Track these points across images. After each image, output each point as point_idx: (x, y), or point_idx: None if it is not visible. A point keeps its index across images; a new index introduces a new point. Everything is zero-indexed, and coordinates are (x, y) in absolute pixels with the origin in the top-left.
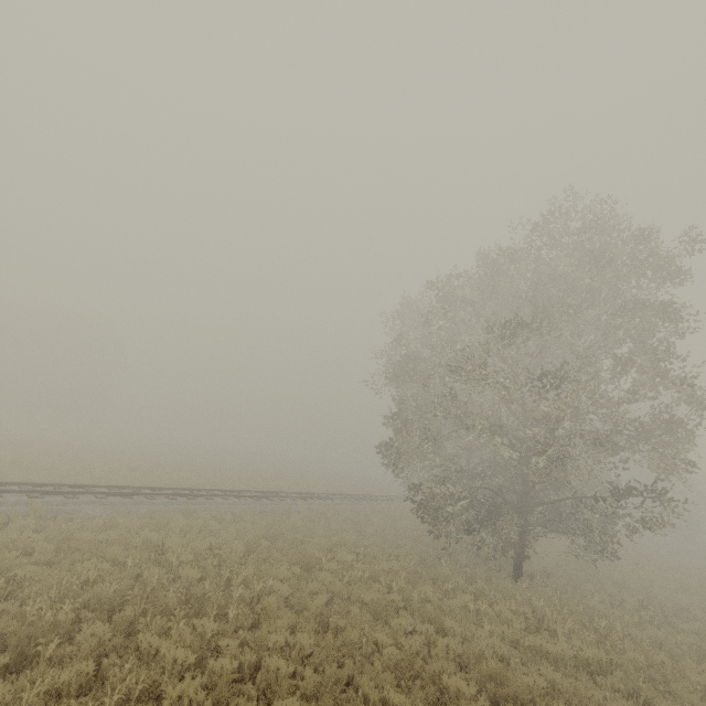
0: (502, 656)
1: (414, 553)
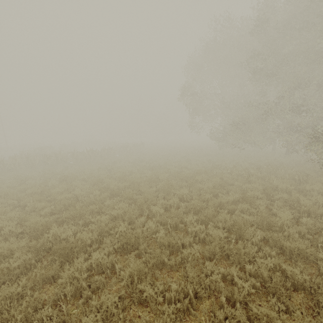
0: None
1: None
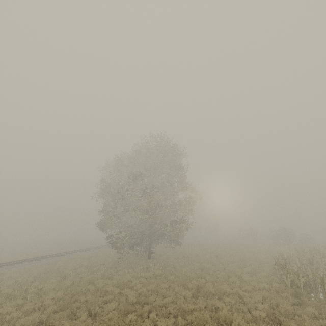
0: (131, 281)
1: (113, 262)
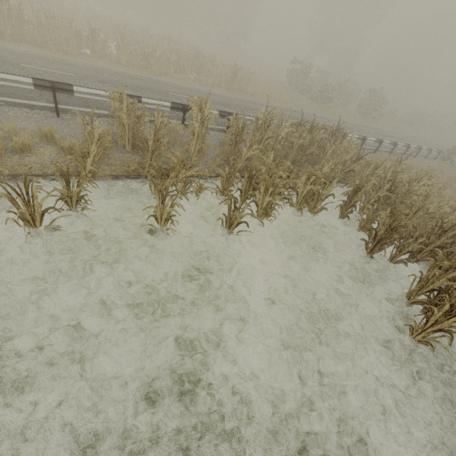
0: None
1: None
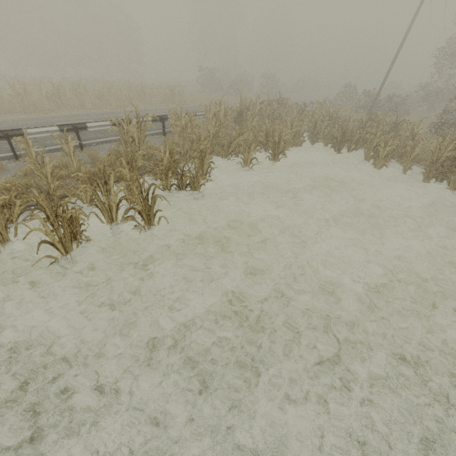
0: None
1: None
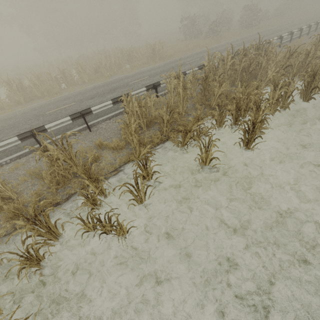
0: None
1: None
